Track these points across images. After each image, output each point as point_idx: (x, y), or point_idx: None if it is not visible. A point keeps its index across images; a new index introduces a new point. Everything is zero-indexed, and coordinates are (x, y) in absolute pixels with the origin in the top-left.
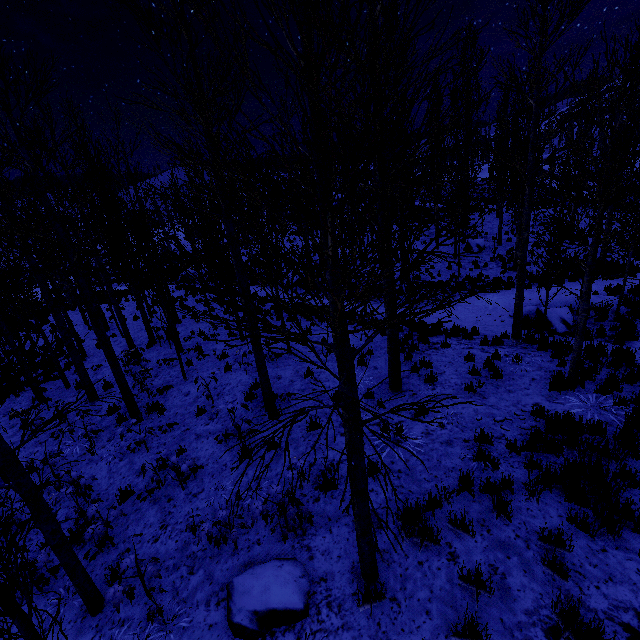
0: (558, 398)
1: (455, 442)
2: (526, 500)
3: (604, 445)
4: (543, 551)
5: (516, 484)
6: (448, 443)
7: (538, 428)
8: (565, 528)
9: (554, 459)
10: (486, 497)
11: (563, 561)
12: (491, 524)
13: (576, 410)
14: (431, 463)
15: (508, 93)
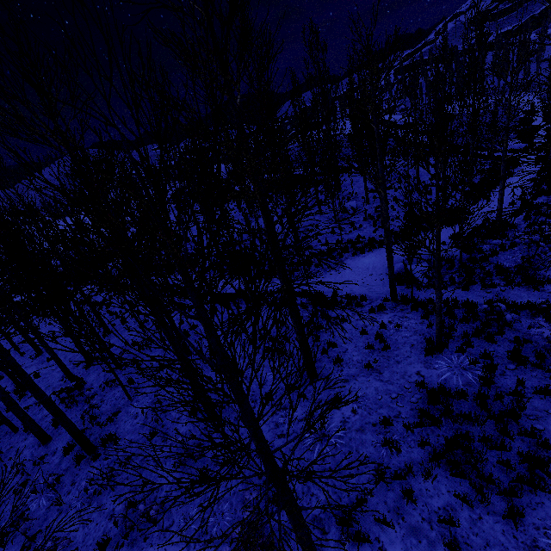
0: (432, 363)
1: (366, 428)
2: (424, 481)
3: (468, 414)
4: (442, 529)
5: (415, 465)
6: (361, 430)
7: (423, 408)
8: (453, 503)
9: (437, 431)
10: (396, 484)
11: (456, 536)
12: (404, 511)
13: (446, 375)
14: (352, 455)
15: (352, 81)
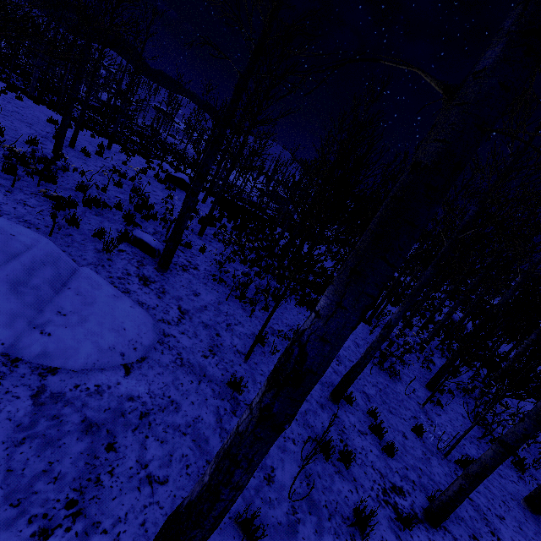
0: None
1: None
2: None
3: None
4: None
5: None
6: None
7: None
8: None
9: None
10: None
11: None
12: None
13: None
14: None
15: None
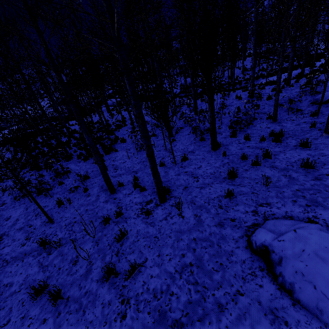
0: None
1: None
2: None
3: None
4: None
5: None
6: None
7: None
8: None
9: None
10: None
11: None
12: None
13: None
14: None
15: None
